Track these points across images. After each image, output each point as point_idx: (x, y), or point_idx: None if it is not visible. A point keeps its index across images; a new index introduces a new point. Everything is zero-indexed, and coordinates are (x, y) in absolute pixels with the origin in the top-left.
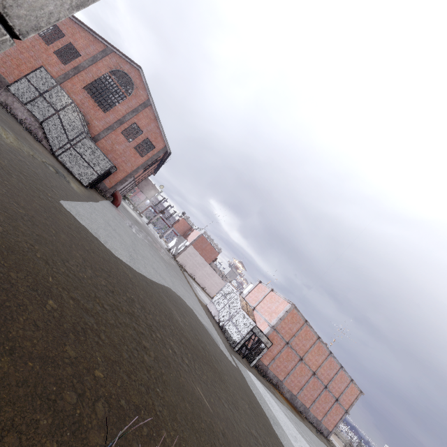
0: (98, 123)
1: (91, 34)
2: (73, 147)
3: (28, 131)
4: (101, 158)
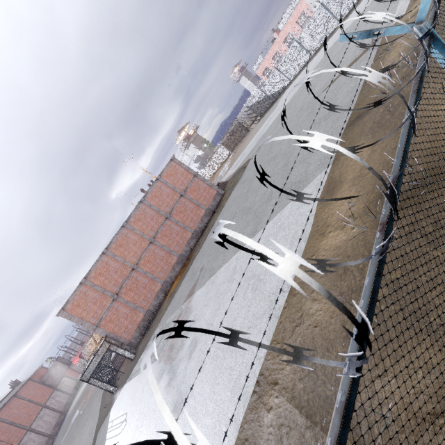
0: None
1: None
2: None
3: None
4: None
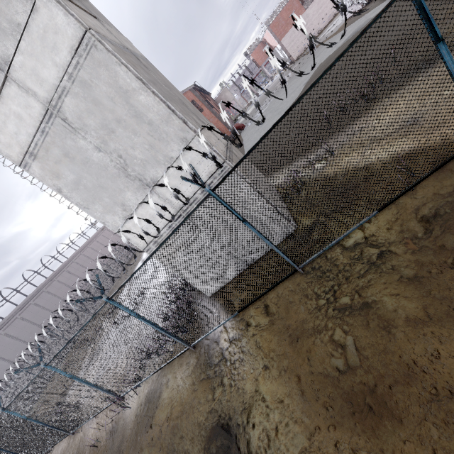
0: None
1: None
2: None
3: None
4: None
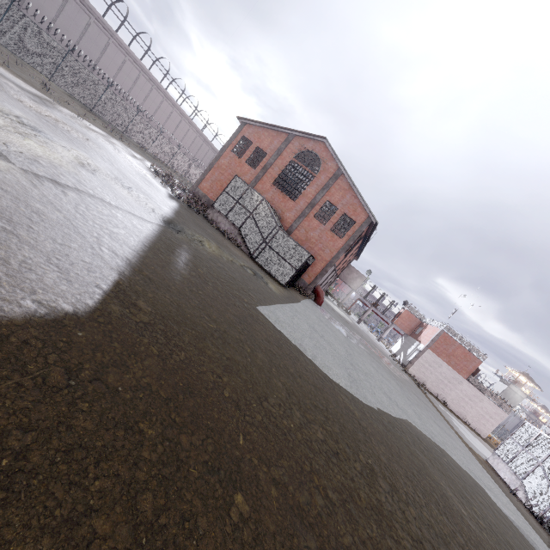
0: (289, 214)
1: (274, 130)
2: (268, 245)
3: (230, 240)
4: (296, 250)
